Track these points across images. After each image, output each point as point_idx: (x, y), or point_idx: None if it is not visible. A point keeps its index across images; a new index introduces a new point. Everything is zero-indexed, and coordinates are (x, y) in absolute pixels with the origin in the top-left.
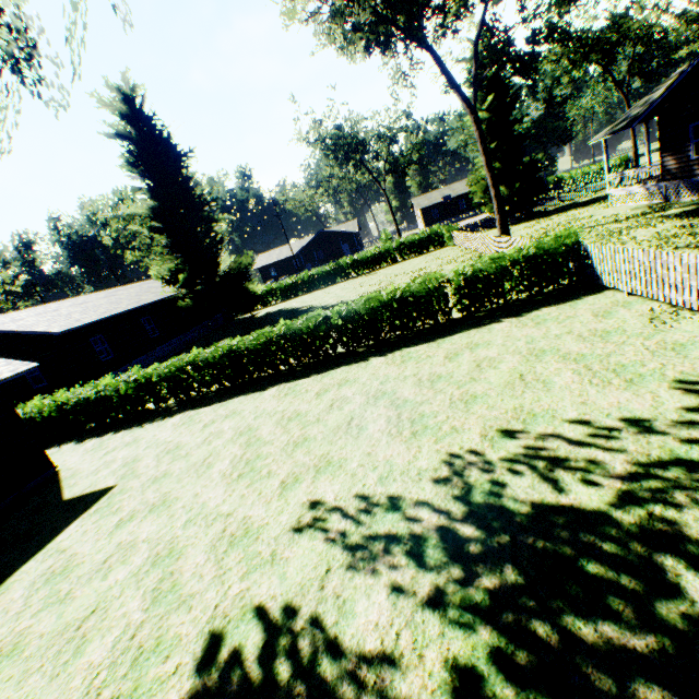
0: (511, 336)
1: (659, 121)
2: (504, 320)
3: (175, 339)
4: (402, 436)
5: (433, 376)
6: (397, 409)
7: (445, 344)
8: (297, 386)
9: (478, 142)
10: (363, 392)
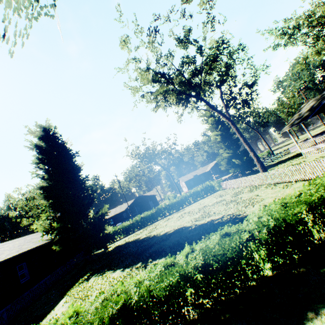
0: None
1: (324, 113)
2: None
3: (43, 280)
4: None
5: None
6: None
7: None
8: None
9: (236, 132)
10: None
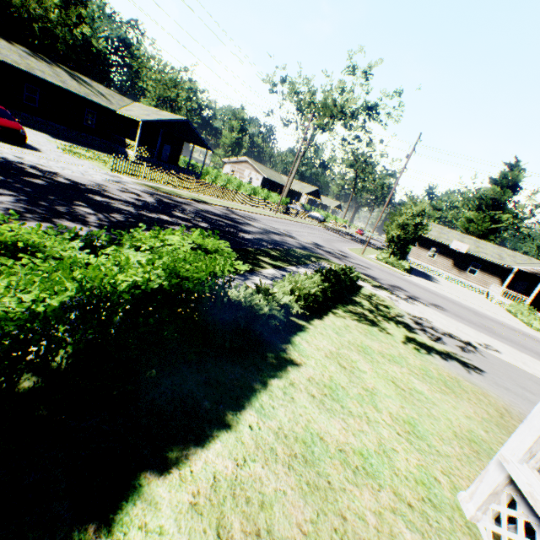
0: None
1: None
2: None
3: None
4: None
5: None
6: None
7: None
8: None
9: None
10: None
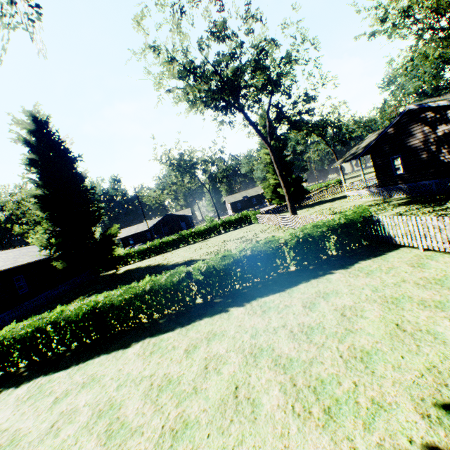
0: (353, 285)
1: (371, 156)
2: (334, 271)
3: (43, 293)
4: (314, 417)
5: (303, 327)
6: (285, 371)
7: (295, 293)
8: (162, 341)
9: (274, 161)
10: (236, 348)
